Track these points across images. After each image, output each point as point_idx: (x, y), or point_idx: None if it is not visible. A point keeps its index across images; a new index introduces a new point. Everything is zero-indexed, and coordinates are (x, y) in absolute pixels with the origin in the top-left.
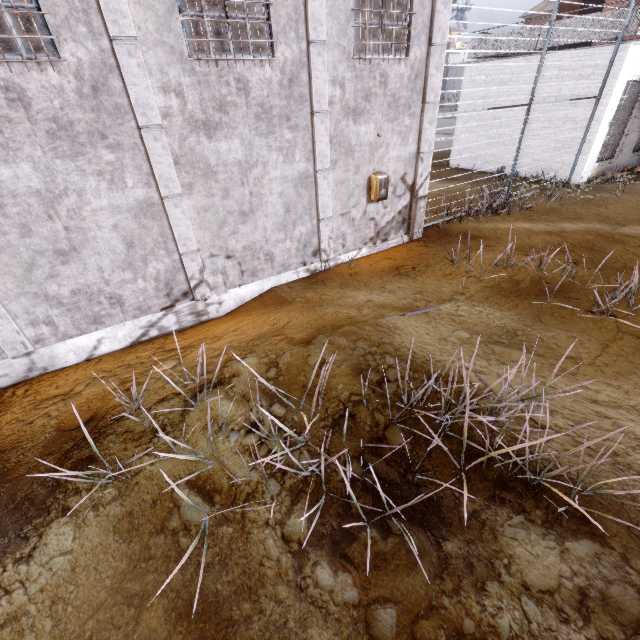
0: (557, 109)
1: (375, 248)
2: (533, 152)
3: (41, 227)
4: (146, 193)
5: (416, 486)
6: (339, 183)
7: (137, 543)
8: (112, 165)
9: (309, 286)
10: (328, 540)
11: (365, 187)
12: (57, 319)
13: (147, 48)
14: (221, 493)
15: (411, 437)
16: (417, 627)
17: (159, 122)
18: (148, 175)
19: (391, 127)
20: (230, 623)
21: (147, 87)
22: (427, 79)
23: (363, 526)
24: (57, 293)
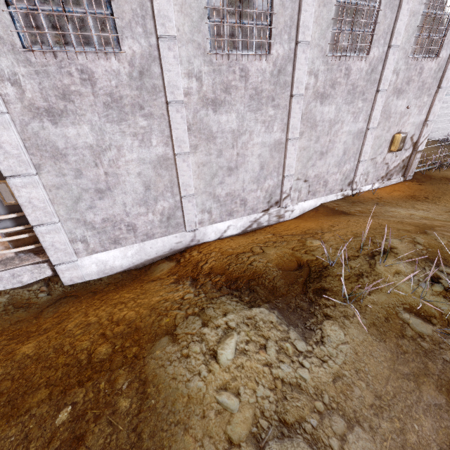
0: None
1: (383, 184)
2: None
3: (227, 152)
4: (280, 136)
5: None
6: (376, 138)
7: (390, 341)
8: (271, 117)
9: (351, 205)
10: None
11: (389, 141)
12: (213, 210)
13: (310, 48)
14: (436, 318)
15: None
16: None
17: (302, 92)
18: (285, 125)
19: (415, 102)
20: None
21: (304, 71)
22: (445, 71)
23: None
24: (219, 194)
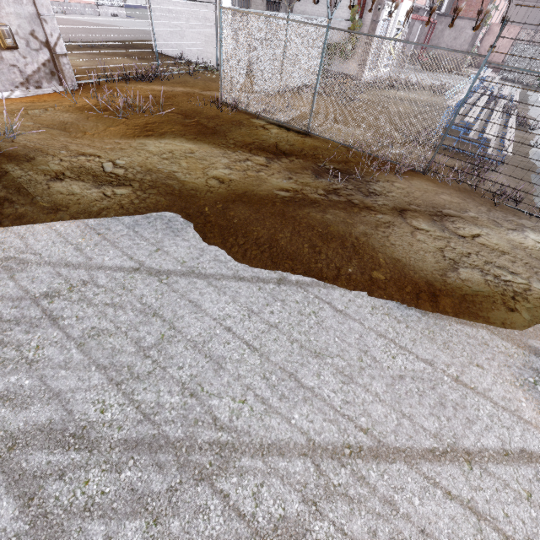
0: (199, 9)
1: (30, 92)
2: (196, 43)
3: None
4: None
5: None
6: None
7: None
8: None
9: None
10: None
11: None
12: None
13: None
14: None
15: None
16: None
17: None
18: None
19: None
20: None
21: None
22: None
23: None
24: None
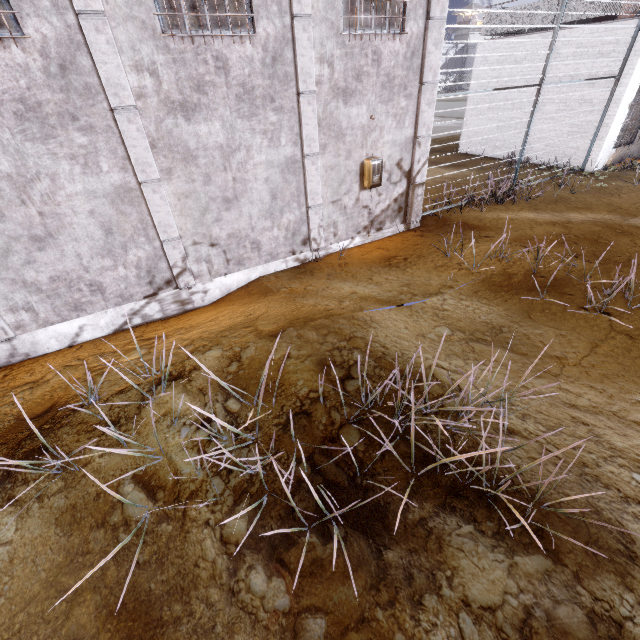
0: (573, 90)
1: (369, 237)
2: (546, 137)
3: (14, 212)
4: (123, 178)
5: (364, 491)
6: (329, 169)
7: (77, 537)
8: (85, 148)
9: (296, 276)
10: (266, 543)
11: (357, 173)
12: (37, 305)
13: (116, 23)
14: (165, 490)
15: (361, 440)
16: (345, 639)
17: (132, 103)
18: (124, 159)
19: (385, 109)
20: (160, 624)
21: (118, 65)
22: (425, 57)
23: (304, 531)
24: (35, 279)
